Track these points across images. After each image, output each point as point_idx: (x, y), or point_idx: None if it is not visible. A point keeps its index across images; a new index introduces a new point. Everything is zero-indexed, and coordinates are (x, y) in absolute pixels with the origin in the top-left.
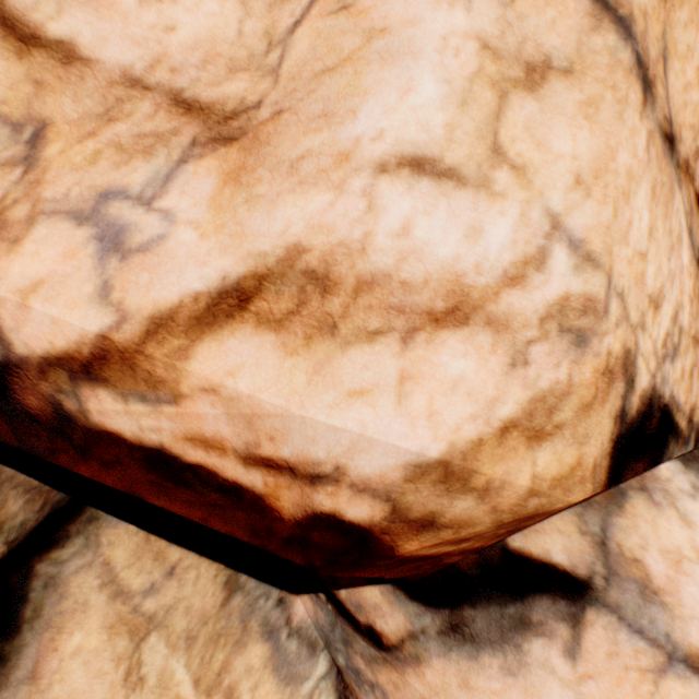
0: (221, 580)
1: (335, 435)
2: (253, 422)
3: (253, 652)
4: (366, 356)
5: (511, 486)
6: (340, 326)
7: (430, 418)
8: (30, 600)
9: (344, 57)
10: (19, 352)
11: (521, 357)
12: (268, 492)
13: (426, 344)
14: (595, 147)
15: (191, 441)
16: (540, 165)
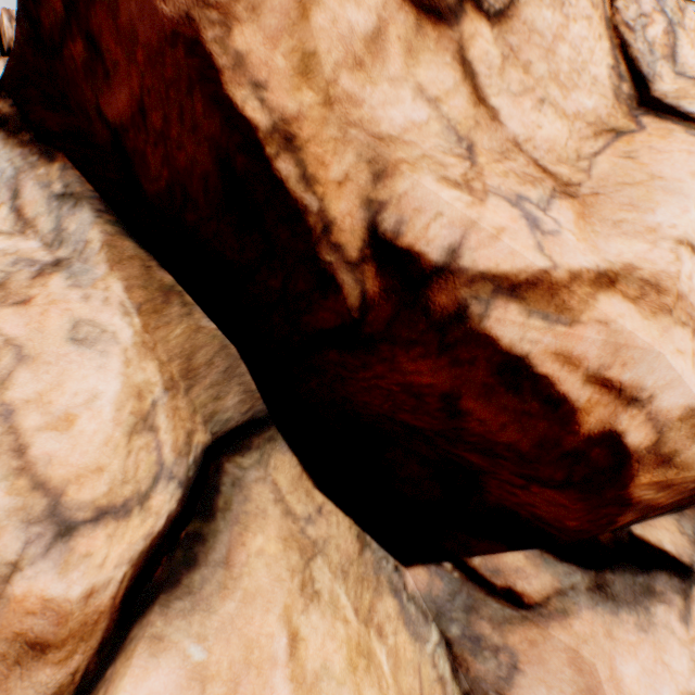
0: (354, 532)
1: (666, 371)
2: (619, 350)
3: (388, 602)
4: (681, 334)
5: None
6: (672, 312)
7: None
8: (221, 492)
9: (637, 181)
10: (461, 264)
11: None
12: (584, 407)
13: None
14: None
15: (555, 356)
16: None
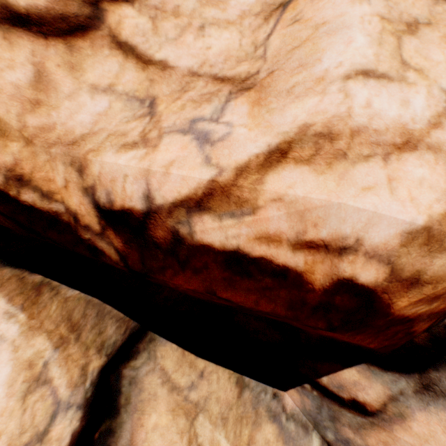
0: (233, 380)
1: (358, 214)
2: (304, 215)
3: (267, 430)
4: (366, 169)
5: None
6: (347, 154)
7: (412, 201)
8: (122, 392)
9: (303, 40)
10: (157, 203)
11: None
12: (306, 269)
13: (397, 161)
14: None
15: (258, 240)
16: (429, 68)
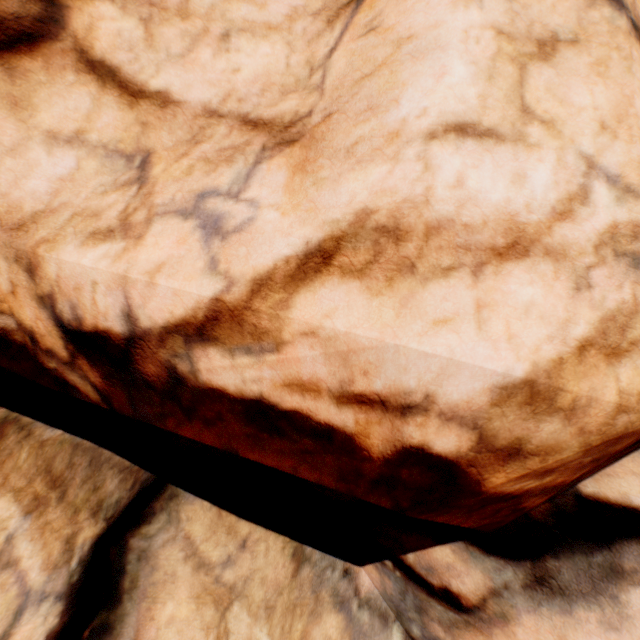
0: (288, 552)
1: (426, 361)
2: (349, 358)
3: (329, 622)
4: (443, 289)
5: (598, 403)
6: (417, 265)
7: (510, 341)
8: (127, 572)
9: (379, 64)
10: (143, 325)
11: (583, 282)
12: (358, 430)
13: (494, 276)
14: (612, 98)
15: (288, 387)
16: (565, 118)
